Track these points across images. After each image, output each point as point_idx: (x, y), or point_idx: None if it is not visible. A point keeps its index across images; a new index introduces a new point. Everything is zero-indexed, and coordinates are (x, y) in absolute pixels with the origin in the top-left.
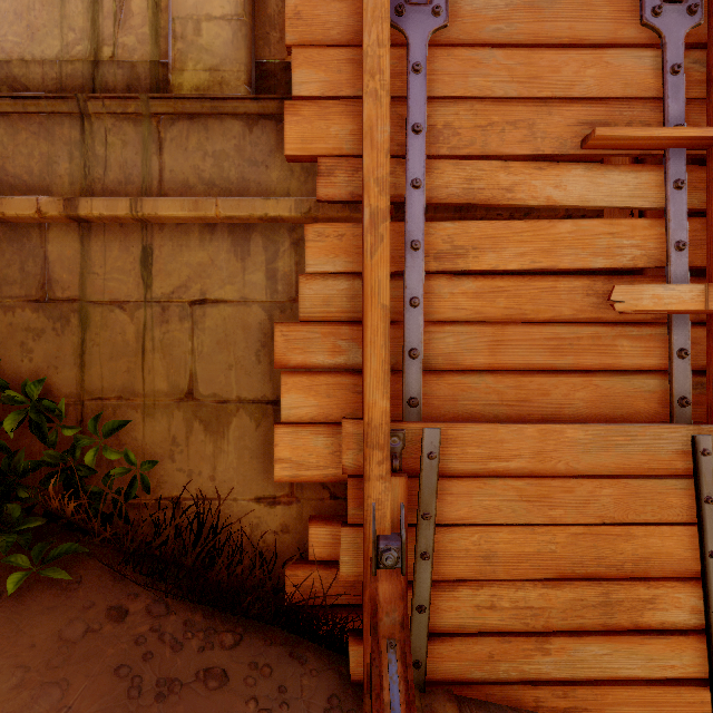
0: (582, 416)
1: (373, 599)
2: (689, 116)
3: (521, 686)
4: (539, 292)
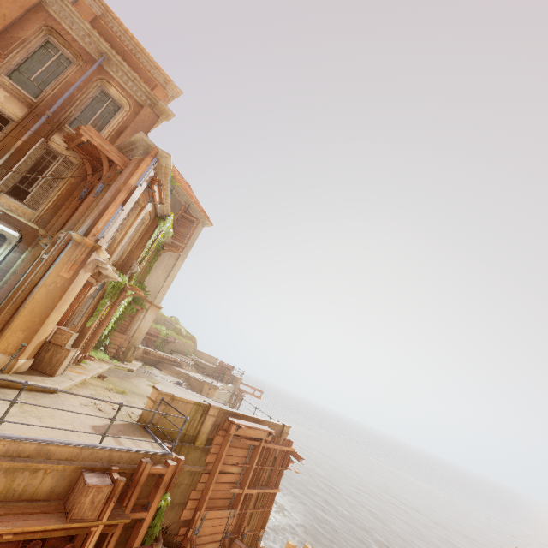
0: (220, 506)
1: (193, 540)
2: (248, 459)
3: None
4: (224, 485)
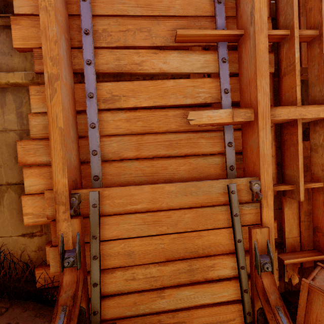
0: (184, 178)
1: (61, 285)
2: (228, 25)
3: (151, 316)
4: (159, 117)
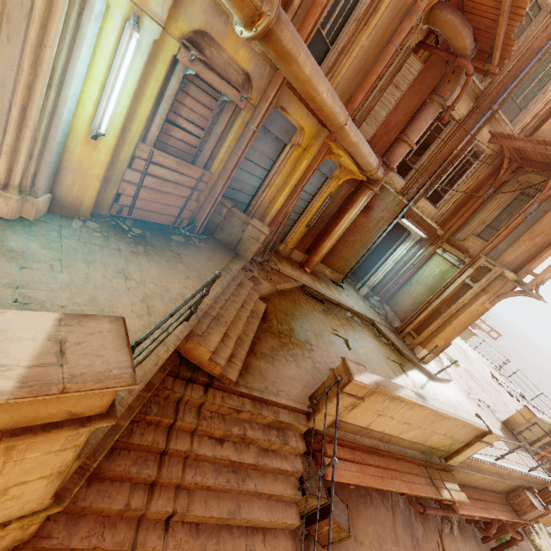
0: None
1: None
2: None
3: None
4: None
